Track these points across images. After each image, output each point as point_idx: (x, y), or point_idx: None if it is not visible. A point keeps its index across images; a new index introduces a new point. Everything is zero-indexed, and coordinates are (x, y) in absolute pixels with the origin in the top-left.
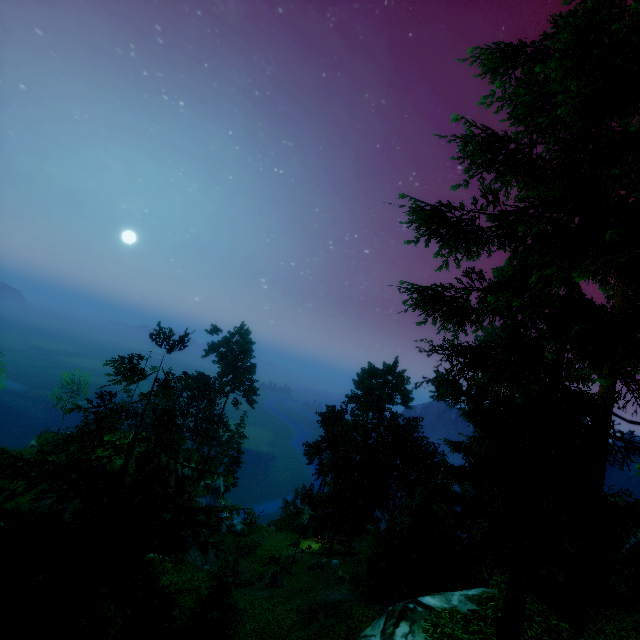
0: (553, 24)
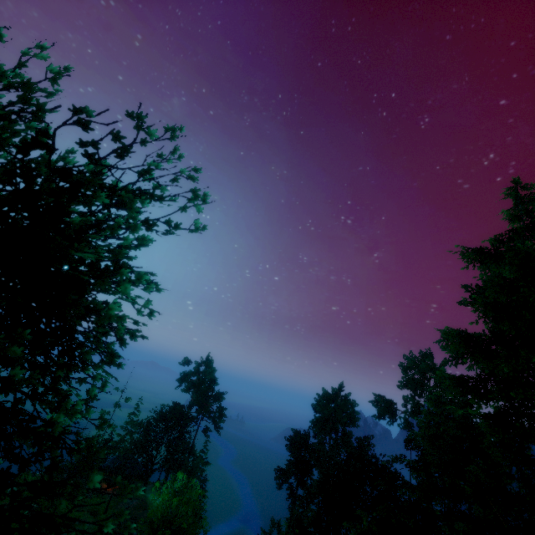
0: (495, 241)
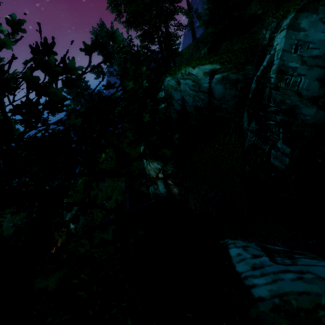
0: None
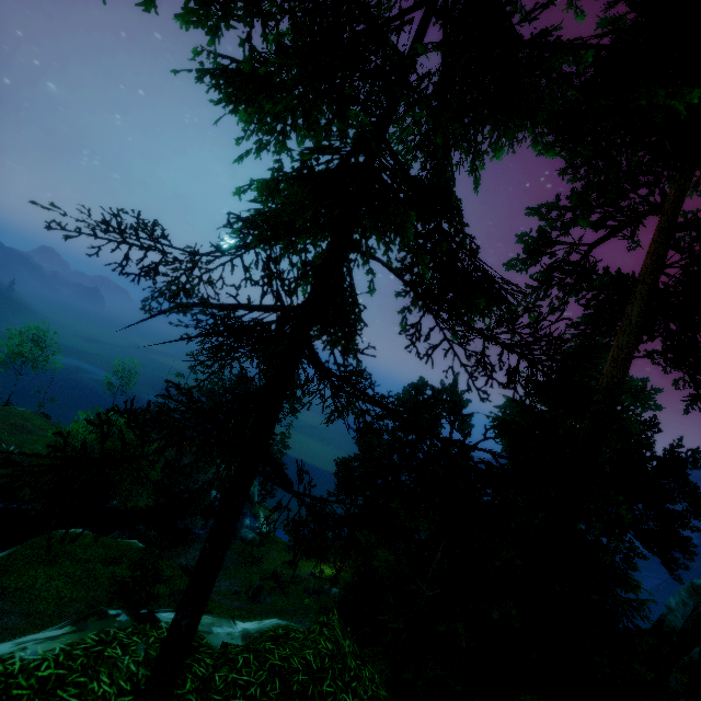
0: None
